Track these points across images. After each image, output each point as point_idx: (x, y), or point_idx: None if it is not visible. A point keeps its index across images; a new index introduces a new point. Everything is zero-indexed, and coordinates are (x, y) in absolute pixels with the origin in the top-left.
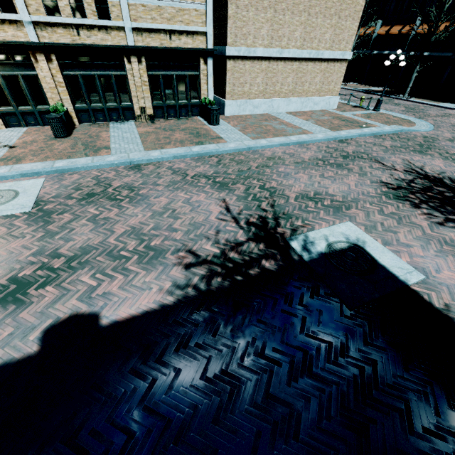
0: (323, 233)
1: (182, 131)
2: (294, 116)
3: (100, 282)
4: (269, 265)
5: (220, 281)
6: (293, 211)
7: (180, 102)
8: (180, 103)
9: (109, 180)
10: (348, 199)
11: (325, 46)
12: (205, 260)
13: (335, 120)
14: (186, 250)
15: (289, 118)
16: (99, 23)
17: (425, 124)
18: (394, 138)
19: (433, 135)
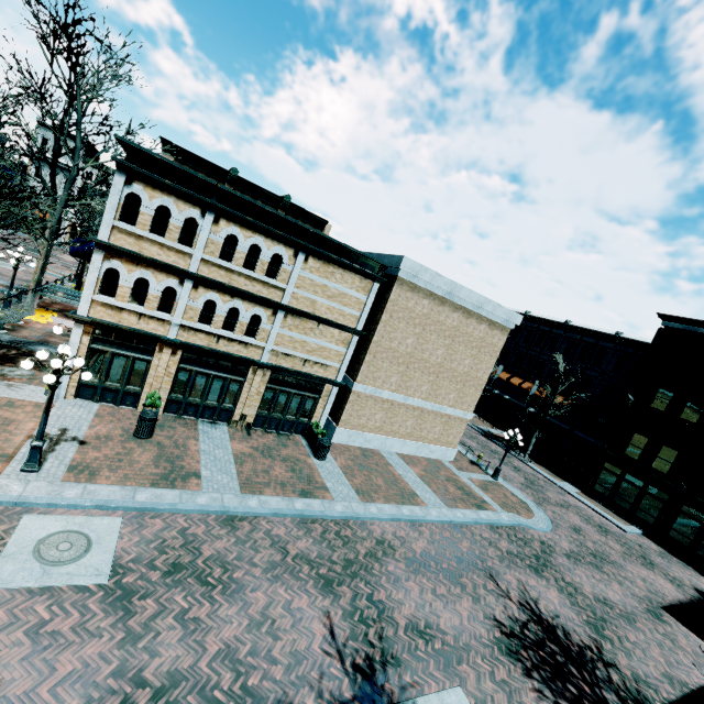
0: (432, 703)
1: (283, 461)
2: (407, 466)
3: None
4: None
5: None
6: (403, 653)
7: (287, 416)
8: (287, 418)
9: (199, 542)
10: (460, 643)
11: (448, 403)
12: None
13: (451, 485)
14: (287, 703)
15: (402, 467)
16: (243, 339)
17: (543, 517)
18: (511, 537)
19: (550, 541)
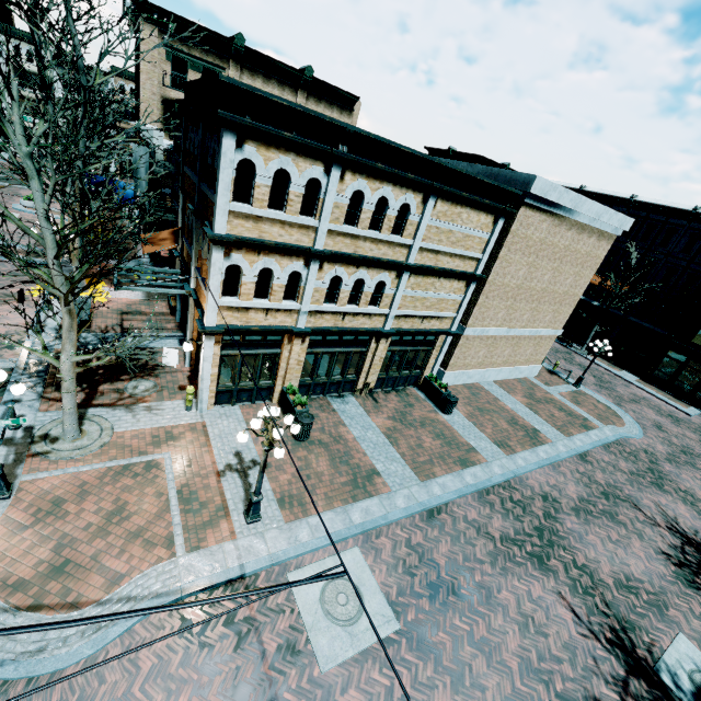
0: (674, 656)
1: (422, 427)
2: (510, 395)
3: None
4: None
5: None
6: (629, 615)
7: (402, 373)
8: (402, 374)
9: (428, 552)
10: (656, 588)
11: (543, 325)
12: None
13: (553, 407)
14: (592, 698)
15: (508, 399)
16: (368, 311)
17: (631, 420)
18: (623, 454)
19: (649, 447)
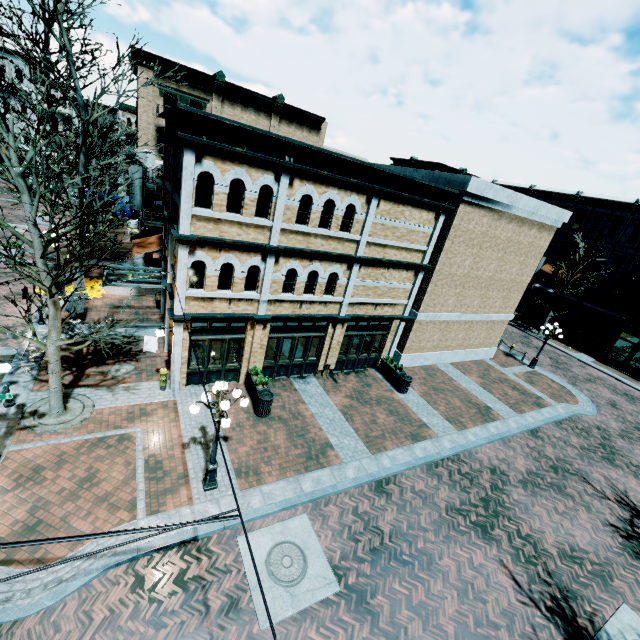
0: (616, 626)
1: (378, 404)
2: (465, 376)
3: None
4: None
5: None
6: (572, 584)
7: (361, 355)
8: (361, 357)
9: (373, 519)
10: (602, 559)
11: (494, 310)
12: None
13: (506, 387)
14: None
15: (463, 379)
16: (323, 299)
17: (585, 399)
18: (575, 430)
19: (602, 424)
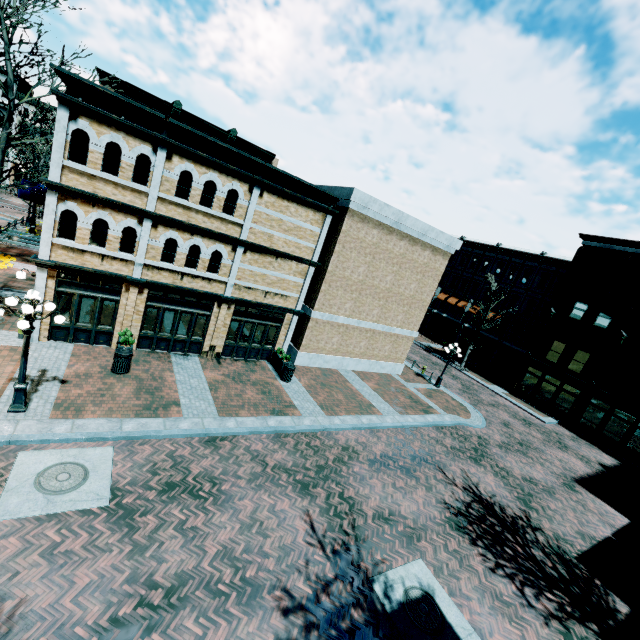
0: (400, 574)
1: (253, 385)
2: (363, 381)
3: (206, 630)
4: (358, 616)
5: (317, 636)
6: (373, 537)
7: (253, 345)
8: (253, 346)
9: (187, 462)
10: (418, 525)
11: (396, 324)
12: (301, 604)
13: (401, 395)
14: (281, 587)
15: (358, 383)
16: (206, 276)
17: (479, 416)
18: (453, 435)
19: (485, 435)
